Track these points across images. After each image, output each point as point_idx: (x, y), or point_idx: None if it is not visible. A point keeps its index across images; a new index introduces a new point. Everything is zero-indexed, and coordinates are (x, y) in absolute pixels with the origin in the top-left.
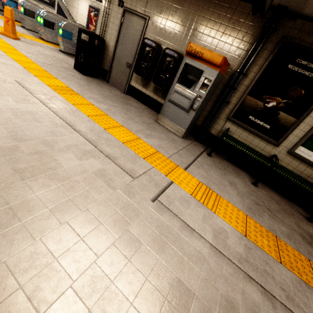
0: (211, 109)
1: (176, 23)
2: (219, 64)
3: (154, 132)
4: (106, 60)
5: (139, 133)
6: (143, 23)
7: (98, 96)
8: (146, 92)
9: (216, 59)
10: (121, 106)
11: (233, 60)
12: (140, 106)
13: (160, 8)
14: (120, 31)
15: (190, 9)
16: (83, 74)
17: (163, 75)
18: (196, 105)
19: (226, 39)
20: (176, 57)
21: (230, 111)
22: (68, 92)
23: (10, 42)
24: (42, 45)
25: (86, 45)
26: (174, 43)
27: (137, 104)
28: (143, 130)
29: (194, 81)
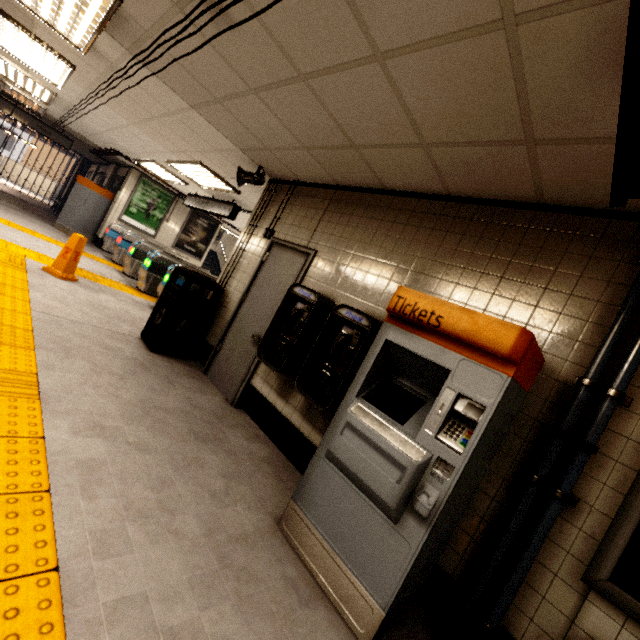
0: (498, 512)
1: (372, 260)
2: (508, 353)
3: (226, 610)
4: (217, 327)
5: (119, 626)
6: (302, 261)
7: (119, 408)
8: (284, 409)
9: (495, 335)
10: (173, 447)
11: (554, 347)
12: (253, 451)
13: (341, 236)
14: (257, 276)
15: (407, 234)
16: (151, 348)
17: (329, 369)
18: (431, 499)
19: (515, 291)
20: (366, 327)
21: (590, 542)
22: (3, 386)
23: (41, 280)
24: (123, 295)
25: (177, 294)
26: (366, 299)
27: (249, 441)
28: (161, 599)
29: (420, 400)
